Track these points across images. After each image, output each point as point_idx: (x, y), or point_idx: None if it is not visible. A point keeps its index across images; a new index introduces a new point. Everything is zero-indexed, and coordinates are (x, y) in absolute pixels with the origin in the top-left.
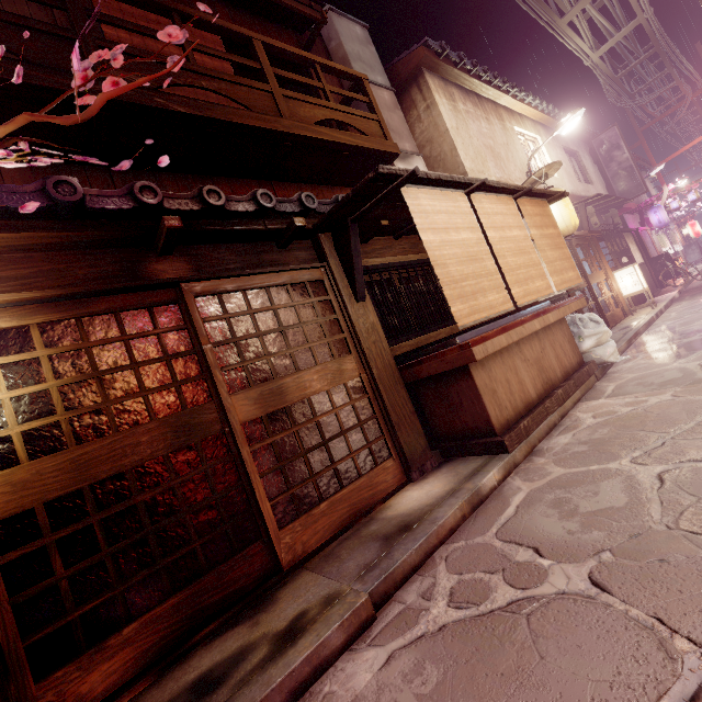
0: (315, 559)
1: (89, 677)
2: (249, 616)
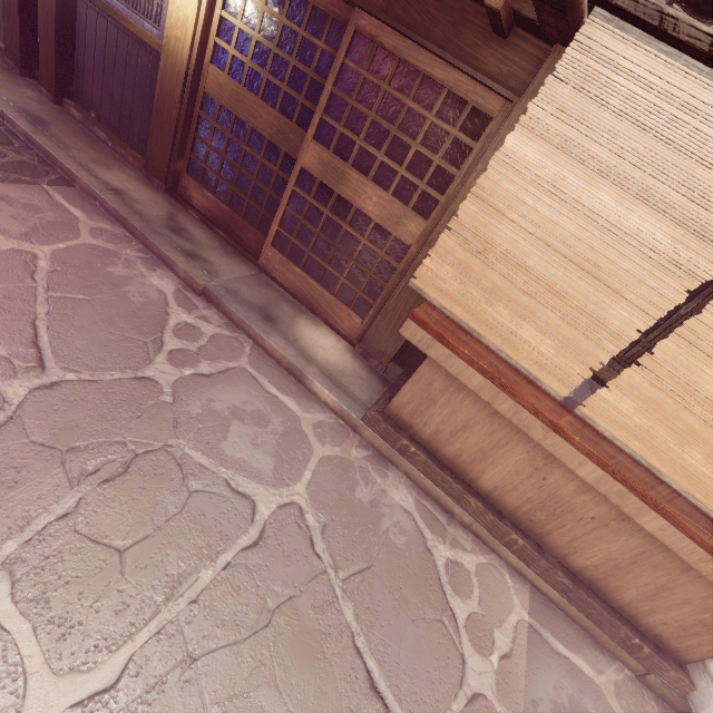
0: (266, 278)
1: (195, 193)
2: (225, 248)
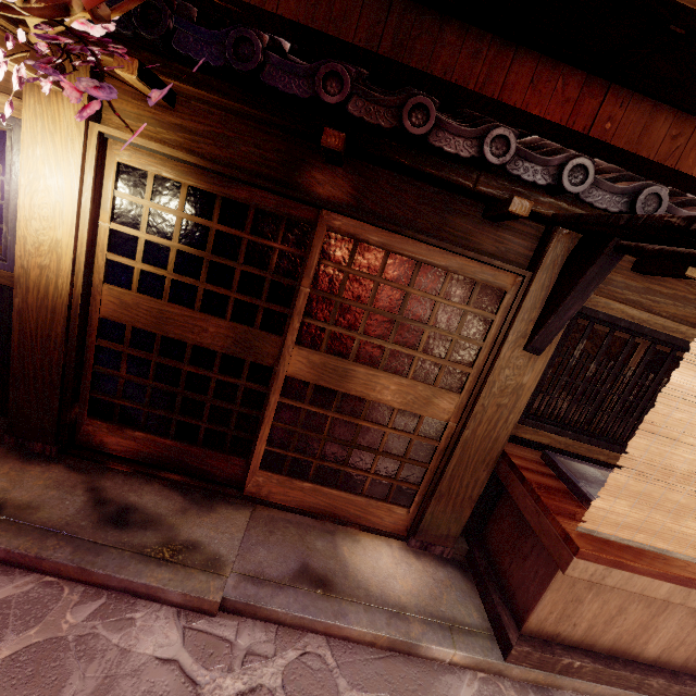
0: (266, 511)
1: (110, 437)
2: (193, 499)
